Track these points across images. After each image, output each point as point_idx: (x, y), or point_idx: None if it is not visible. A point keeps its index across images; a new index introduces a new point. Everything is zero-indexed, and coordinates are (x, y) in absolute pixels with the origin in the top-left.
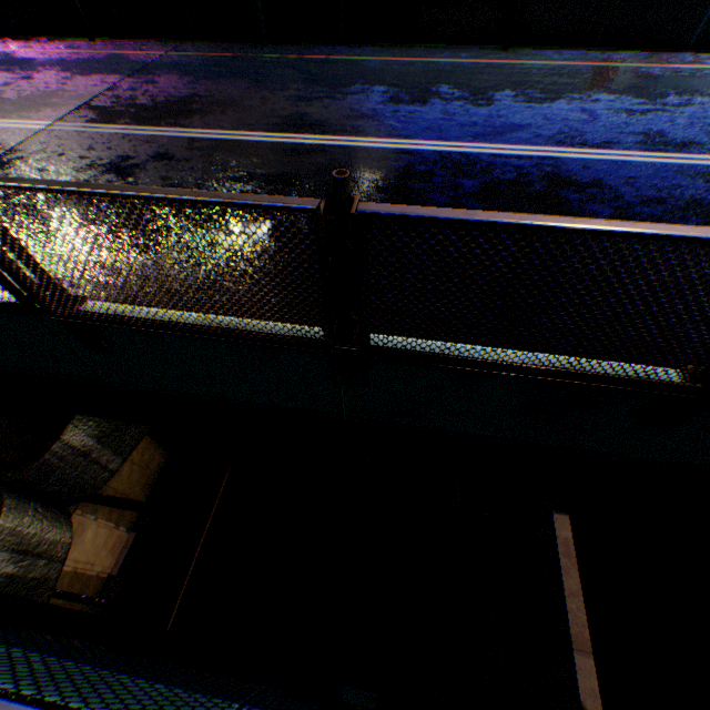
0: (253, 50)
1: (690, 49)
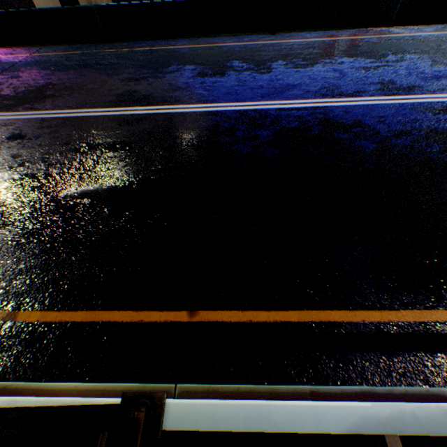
0: (97, 47)
1: (392, 24)
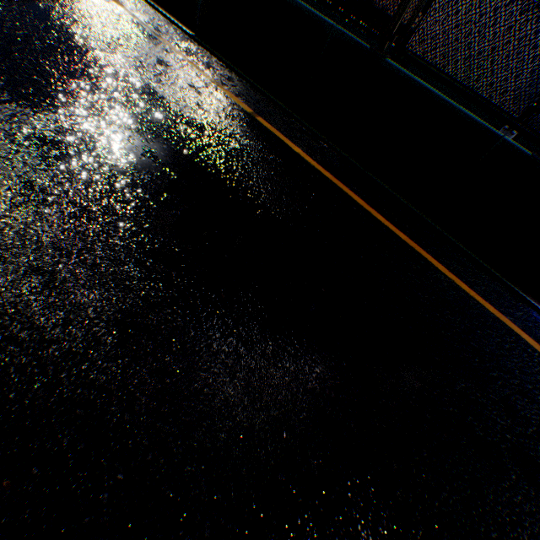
0: None
1: None
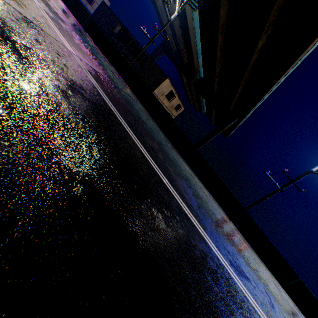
0: (160, 130)
1: (283, 286)
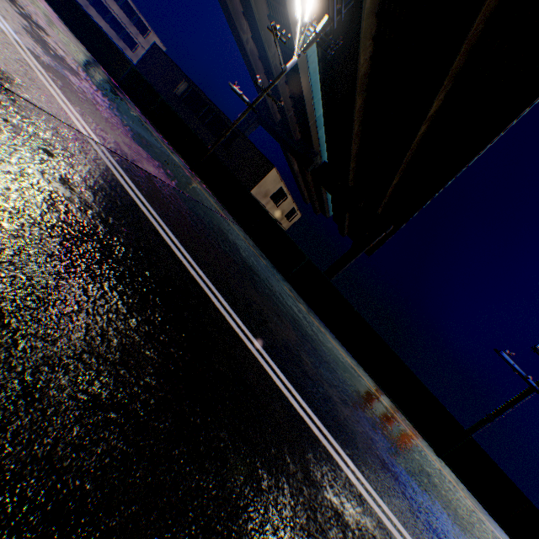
0: (278, 274)
1: None
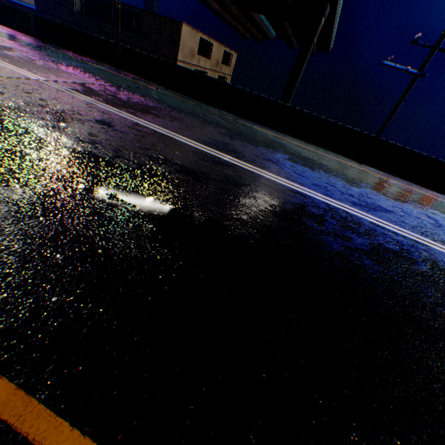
0: (208, 107)
1: None
